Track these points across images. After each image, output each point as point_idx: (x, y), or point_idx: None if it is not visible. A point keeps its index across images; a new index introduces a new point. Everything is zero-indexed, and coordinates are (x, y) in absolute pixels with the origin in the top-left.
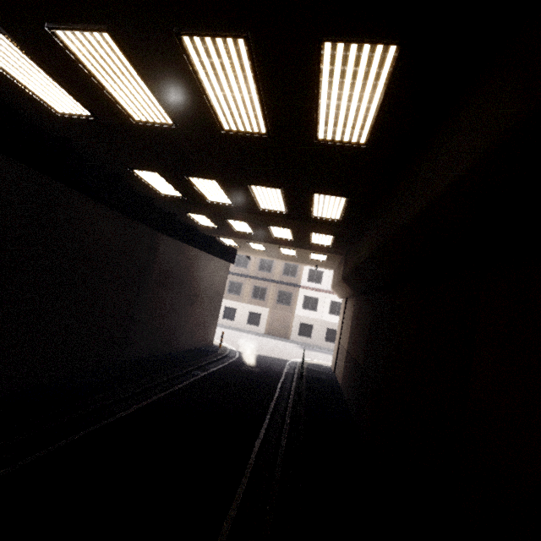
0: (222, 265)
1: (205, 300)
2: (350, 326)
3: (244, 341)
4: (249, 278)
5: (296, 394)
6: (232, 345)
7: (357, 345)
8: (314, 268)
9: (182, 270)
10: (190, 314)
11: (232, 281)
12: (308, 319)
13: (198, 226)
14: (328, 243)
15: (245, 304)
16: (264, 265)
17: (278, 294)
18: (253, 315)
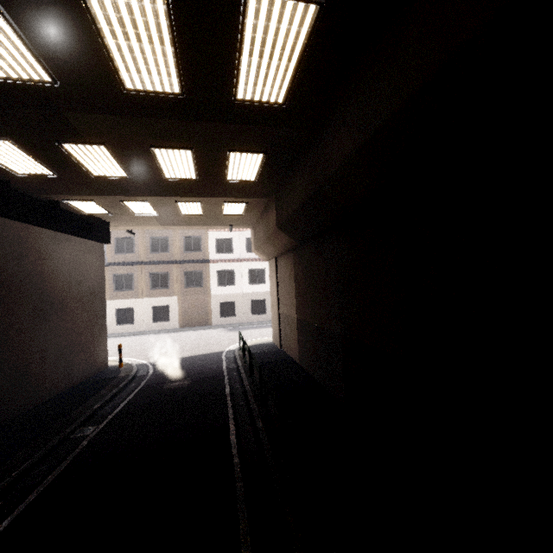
0: (90, 248)
1: (74, 307)
2: (294, 288)
3: (156, 346)
4: (141, 265)
5: (256, 399)
6: (139, 357)
7: (320, 307)
8: (221, 236)
9: (1, 266)
10: (49, 335)
11: (117, 275)
12: (227, 296)
13: (11, 180)
14: (252, 175)
15: (144, 299)
16: (157, 245)
17: (185, 276)
18: (158, 310)
